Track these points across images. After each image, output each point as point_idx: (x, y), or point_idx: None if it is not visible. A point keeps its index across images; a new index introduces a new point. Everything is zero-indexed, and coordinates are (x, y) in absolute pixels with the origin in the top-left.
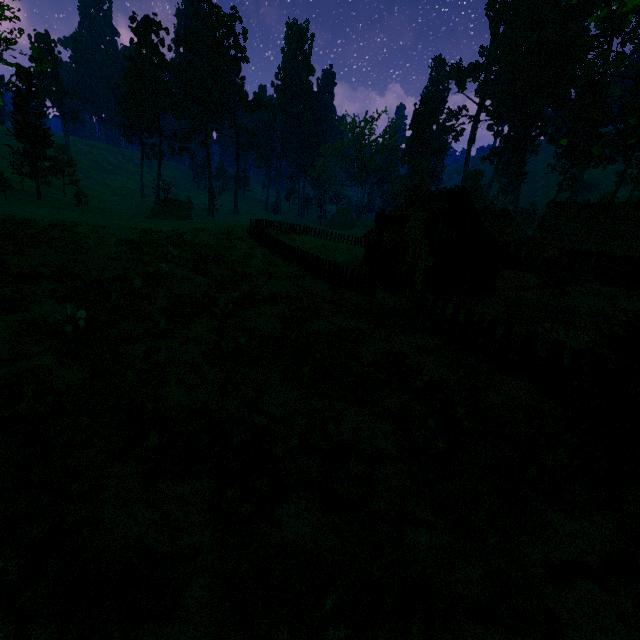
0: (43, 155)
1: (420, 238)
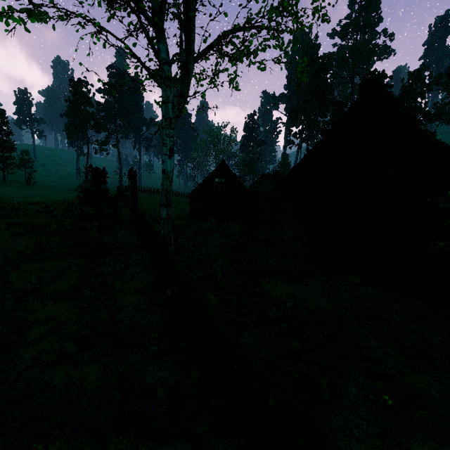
0: (9, 156)
1: (128, 180)
